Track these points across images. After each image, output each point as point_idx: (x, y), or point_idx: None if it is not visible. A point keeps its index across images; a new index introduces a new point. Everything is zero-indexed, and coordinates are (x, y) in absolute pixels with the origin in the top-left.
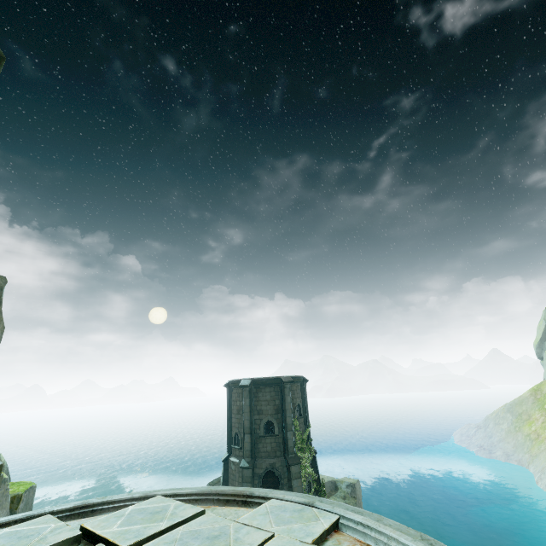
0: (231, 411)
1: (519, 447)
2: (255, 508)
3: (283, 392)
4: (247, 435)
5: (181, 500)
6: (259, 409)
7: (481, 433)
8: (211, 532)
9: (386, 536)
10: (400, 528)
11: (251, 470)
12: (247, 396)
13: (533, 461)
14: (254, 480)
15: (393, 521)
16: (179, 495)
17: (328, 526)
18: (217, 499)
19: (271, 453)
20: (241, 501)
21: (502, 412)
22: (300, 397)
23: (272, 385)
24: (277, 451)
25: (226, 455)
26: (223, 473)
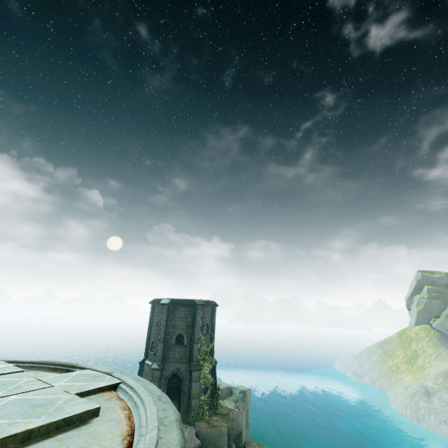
0: (152, 324)
1: (382, 375)
2: (65, 373)
3: (195, 312)
4: (161, 343)
5: (20, 366)
6: (174, 323)
7: (356, 363)
8: (5, 382)
9: (137, 394)
10: (153, 390)
11: (160, 371)
12: (165, 312)
13: (391, 387)
14: (161, 380)
15: (155, 386)
16: (20, 362)
17: (103, 386)
18: (48, 367)
19: (179, 360)
20: (65, 369)
21: (375, 348)
22: (210, 318)
23: (187, 305)
24: (184, 359)
25: (143, 359)
26: (138, 372)
